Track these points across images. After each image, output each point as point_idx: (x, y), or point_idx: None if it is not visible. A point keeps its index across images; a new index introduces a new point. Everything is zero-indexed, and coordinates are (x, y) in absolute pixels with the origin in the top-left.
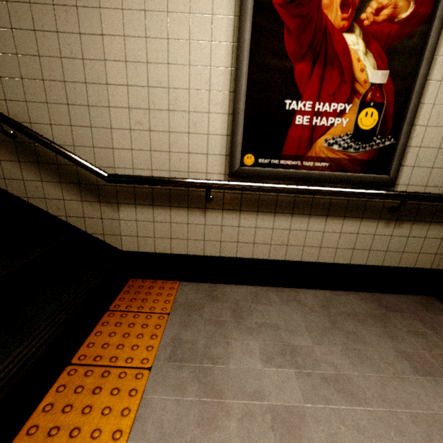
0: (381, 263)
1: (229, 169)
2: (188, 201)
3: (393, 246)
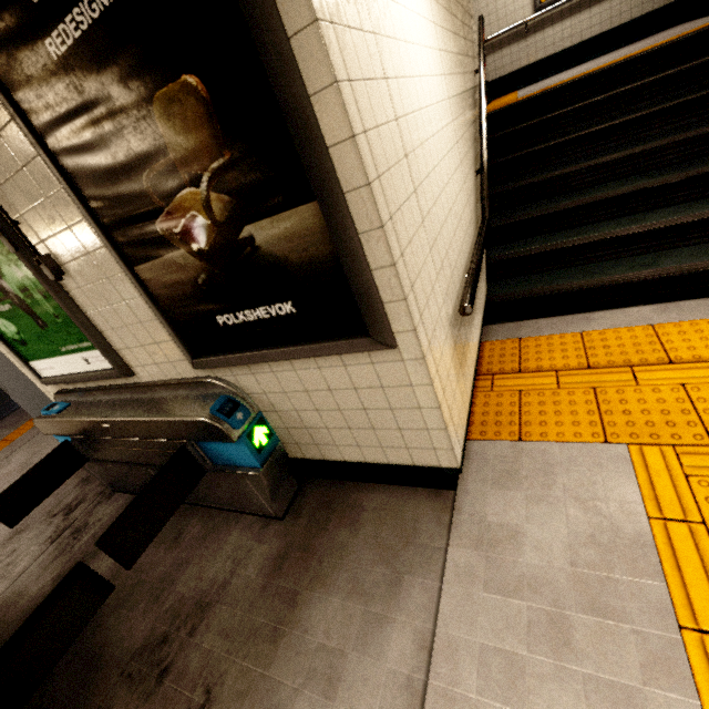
0: (630, 19)
1: (534, 9)
2: (517, 38)
3: (634, 4)
